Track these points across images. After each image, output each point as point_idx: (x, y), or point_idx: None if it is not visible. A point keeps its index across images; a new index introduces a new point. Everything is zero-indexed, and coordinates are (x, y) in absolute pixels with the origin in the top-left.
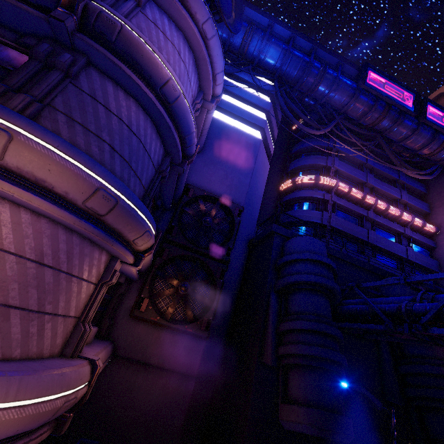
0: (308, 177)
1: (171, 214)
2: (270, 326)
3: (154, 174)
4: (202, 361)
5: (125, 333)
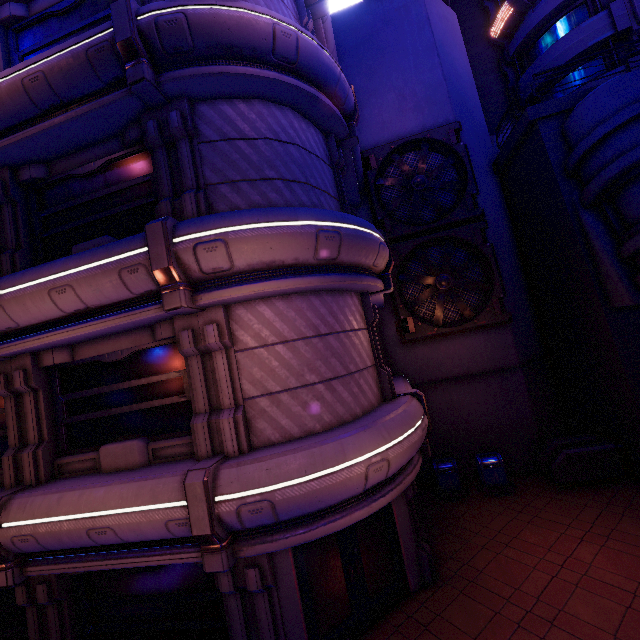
0: None
1: (366, 207)
2: (605, 257)
3: (332, 174)
4: (517, 348)
5: (408, 362)
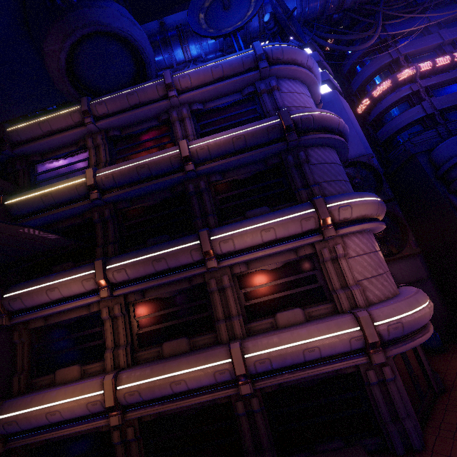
0: (383, 84)
1: None
2: None
3: None
4: (423, 268)
5: None
